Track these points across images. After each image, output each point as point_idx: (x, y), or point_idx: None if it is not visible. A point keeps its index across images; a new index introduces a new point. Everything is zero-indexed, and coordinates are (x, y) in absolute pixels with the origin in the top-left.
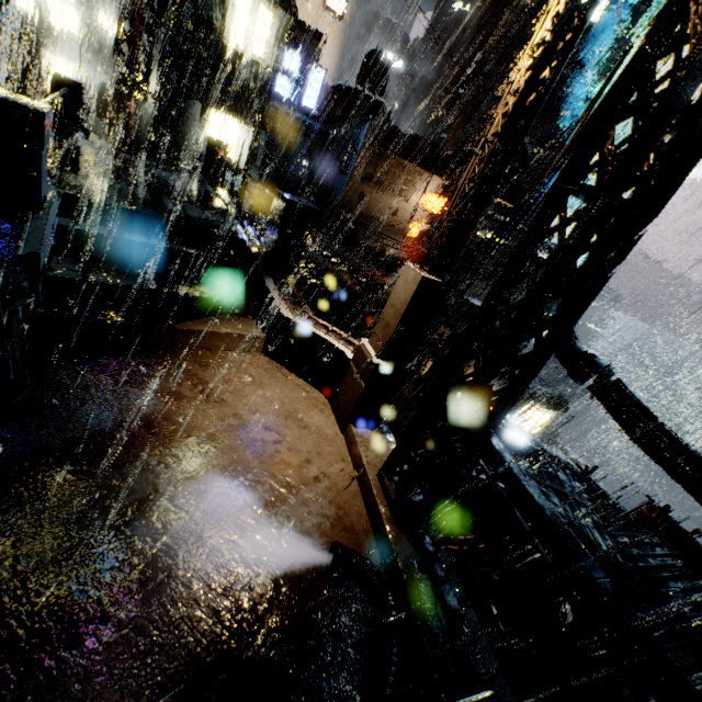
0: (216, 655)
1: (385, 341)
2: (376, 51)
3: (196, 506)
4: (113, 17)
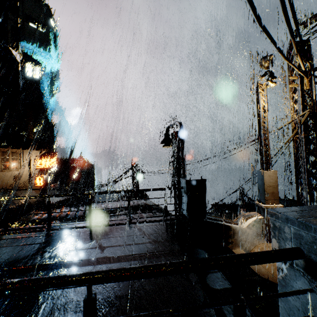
0: None
1: (277, 198)
2: None
3: None
4: None
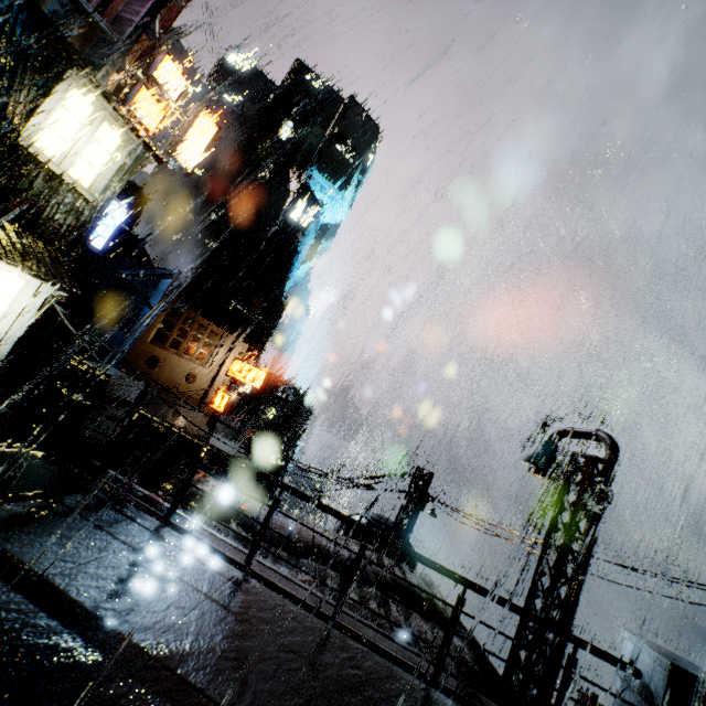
0: None
1: None
2: (130, 182)
3: None
4: None
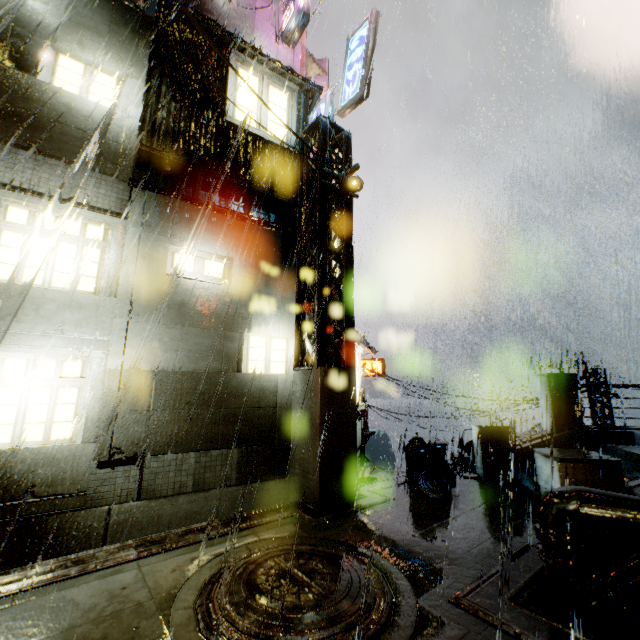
0: None
1: None
2: None
3: None
4: (210, 257)
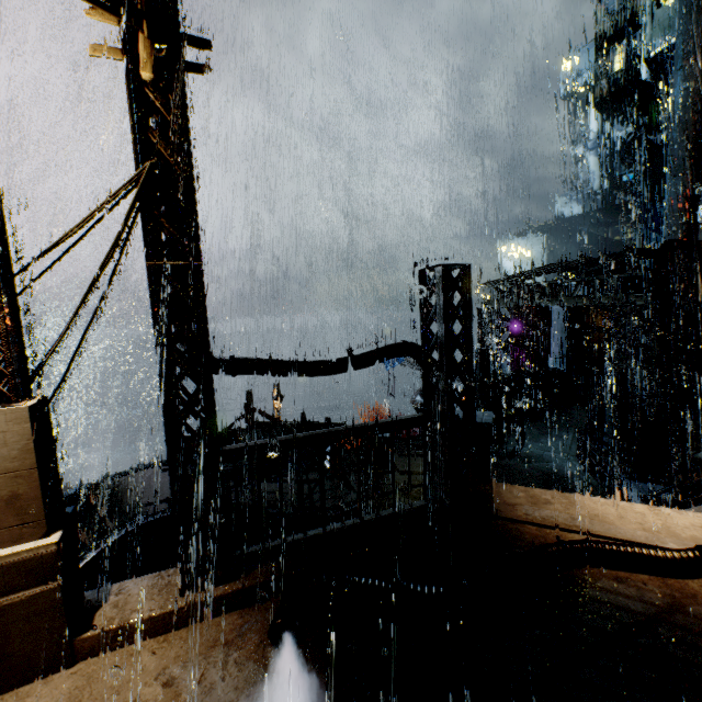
0: None
1: (36, 514)
2: None
3: None
4: None
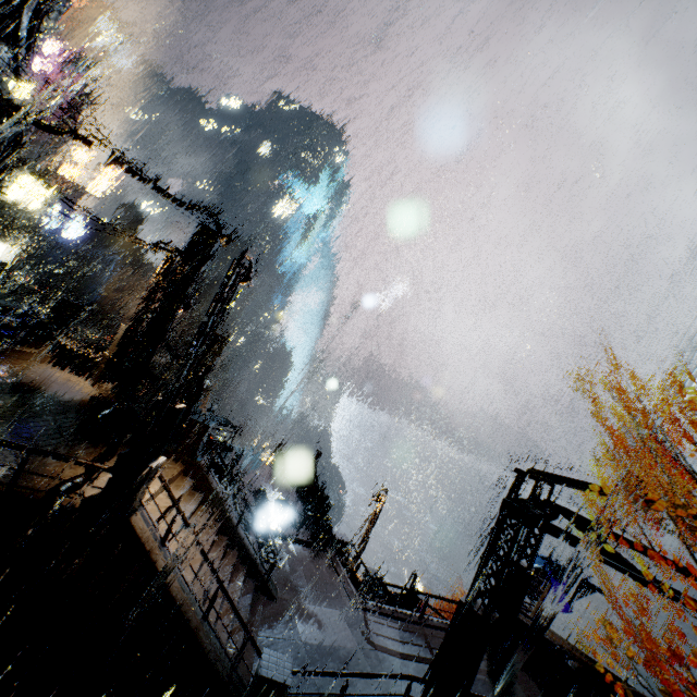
0: (56, 403)
1: (114, 350)
2: (129, 205)
3: (38, 387)
4: None
